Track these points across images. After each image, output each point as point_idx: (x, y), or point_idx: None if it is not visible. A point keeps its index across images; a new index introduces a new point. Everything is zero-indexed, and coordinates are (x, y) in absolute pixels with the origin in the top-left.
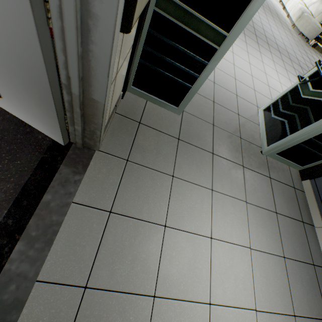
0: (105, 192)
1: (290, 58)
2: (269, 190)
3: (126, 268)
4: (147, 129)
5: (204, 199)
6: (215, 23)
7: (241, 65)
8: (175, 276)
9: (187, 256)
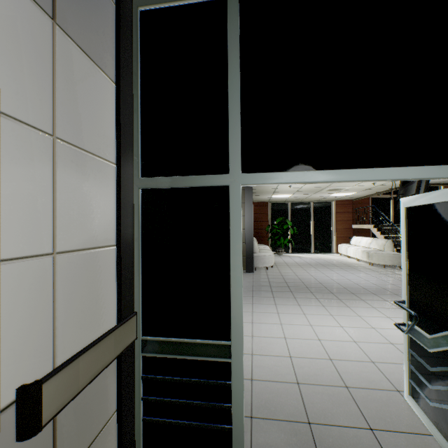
0: None
1: (394, 293)
2: None
3: None
4: None
5: None
6: (210, 338)
7: (329, 334)
8: None
9: None
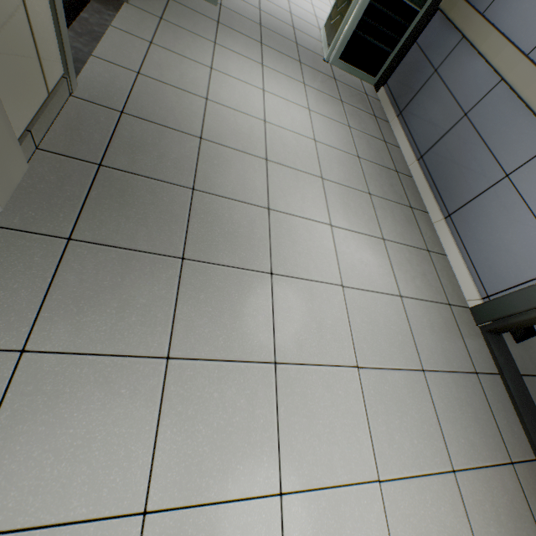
0: (143, 31)
1: None
2: (334, 86)
3: (175, 77)
4: (179, 5)
5: (253, 67)
6: None
7: None
8: (227, 97)
9: (238, 91)
